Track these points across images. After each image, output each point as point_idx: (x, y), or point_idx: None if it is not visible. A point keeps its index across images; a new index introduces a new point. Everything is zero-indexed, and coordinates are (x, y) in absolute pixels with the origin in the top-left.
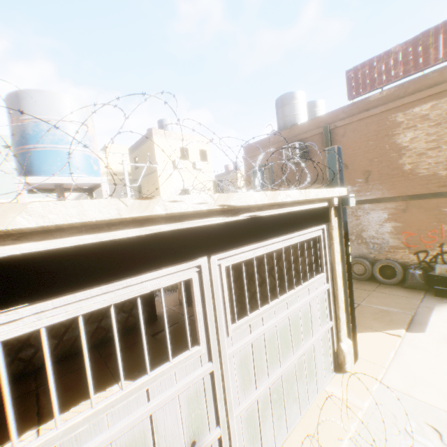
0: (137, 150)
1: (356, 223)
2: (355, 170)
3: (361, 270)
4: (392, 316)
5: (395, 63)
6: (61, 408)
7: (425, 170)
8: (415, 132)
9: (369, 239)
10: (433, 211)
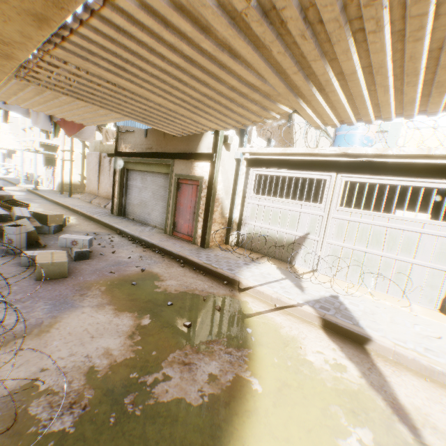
0: None
1: None
2: None
3: None
4: None
5: None
6: None
7: None
8: None
9: None
10: None
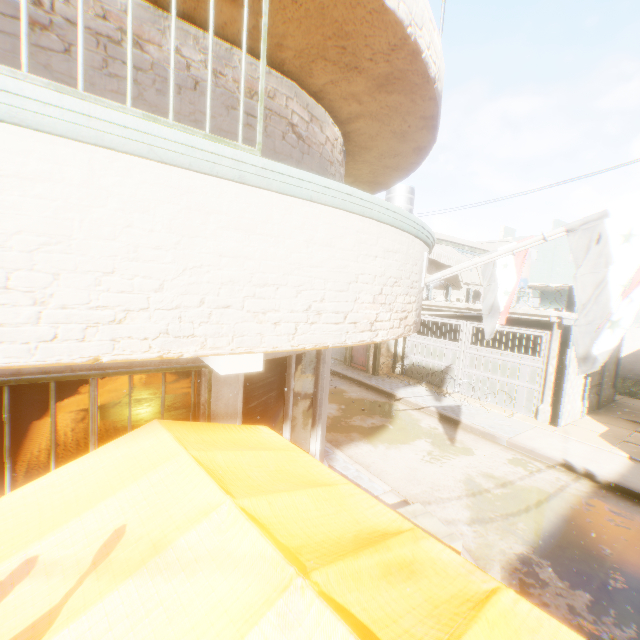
0: None
1: None
2: None
3: None
4: None
5: None
6: None
7: None
8: None
9: None
10: None
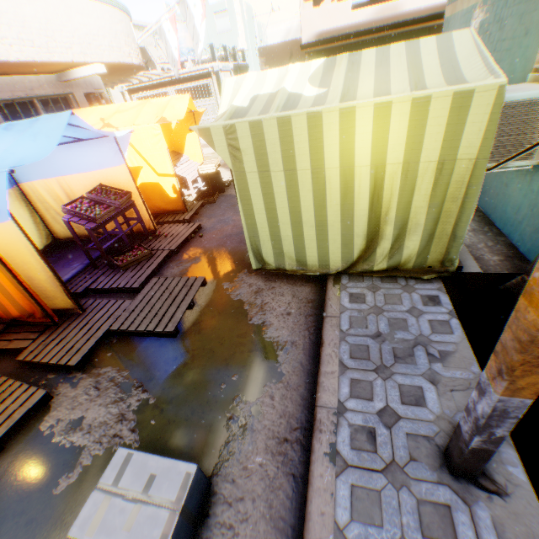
0: None
1: None
2: None
3: None
4: None
5: None
6: None
7: None
8: None
9: None
10: None
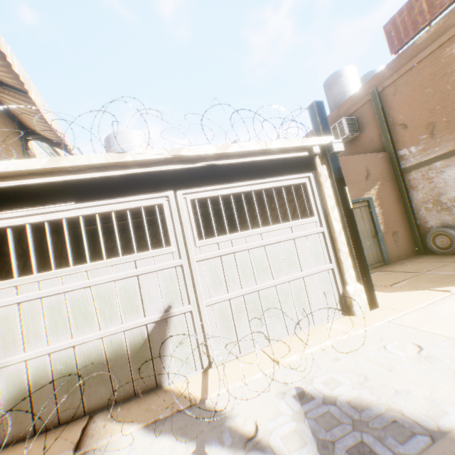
0: None
1: (429, 187)
2: (414, 126)
3: (445, 242)
4: None
5: None
6: None
7: None
8: None
9: (449, 202)
10: None
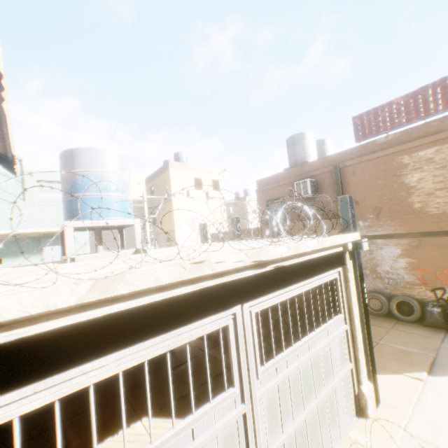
0: (153, 180)
1: (369, 257)
2: (365, 206)
3: (377, 306)
4: (412, 357)
5: (398, 112)
6: (87, 443)
7: (435, 208)
8: (422, 173)
9: (383, 274)
10: (446, 249)
